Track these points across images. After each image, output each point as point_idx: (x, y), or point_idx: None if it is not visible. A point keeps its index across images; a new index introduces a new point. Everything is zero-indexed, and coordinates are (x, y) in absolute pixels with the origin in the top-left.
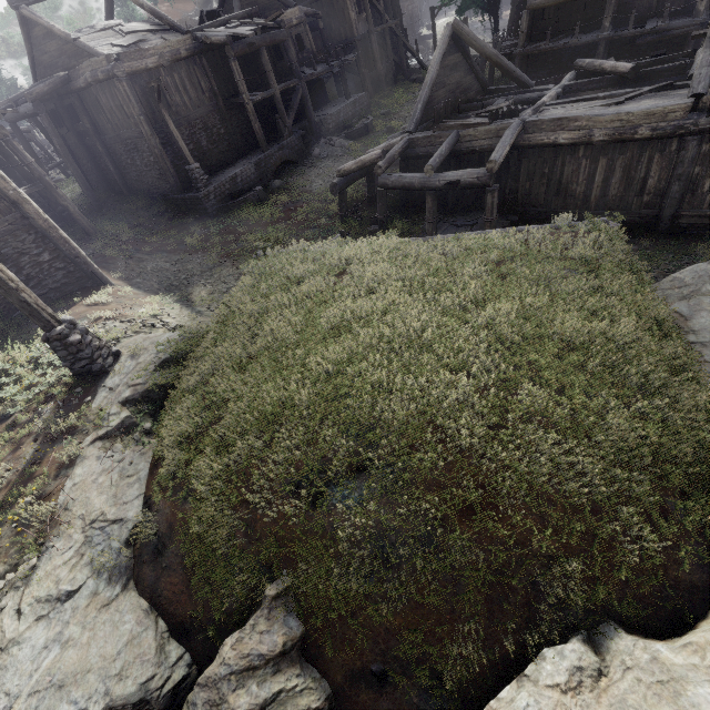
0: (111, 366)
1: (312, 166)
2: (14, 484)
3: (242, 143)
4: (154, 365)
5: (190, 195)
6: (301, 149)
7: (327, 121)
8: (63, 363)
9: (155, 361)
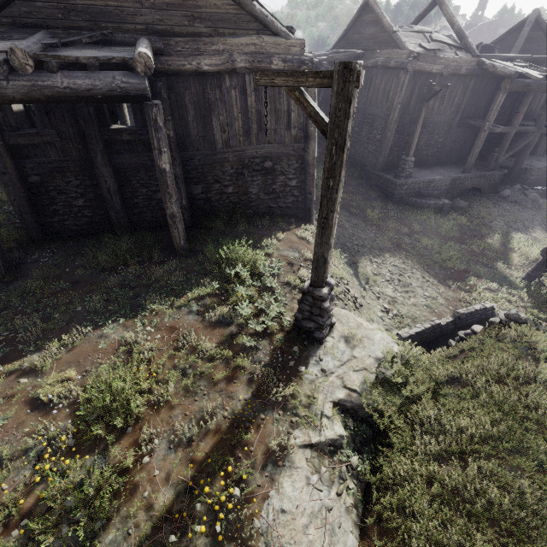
0: (325, 337)
1: (496, 203)
2: (223, 437)
3: (446, 155)
4: (375, 378)
5: (388, 177)
6: (494, 184)
7: (532, 172)
8: (297, 313)
9: (375, 371)
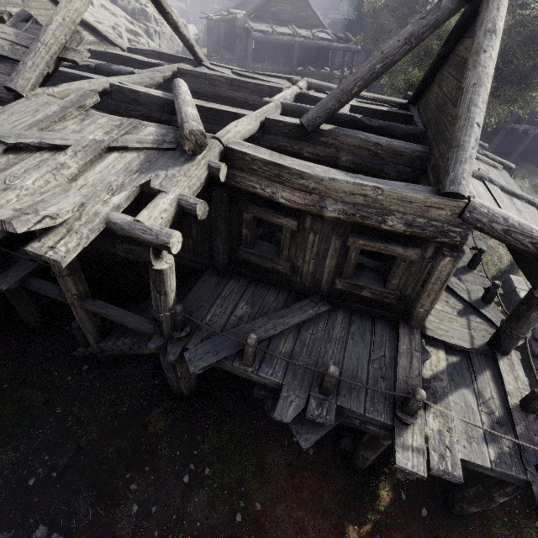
0: None
1: None
2: None
3: None
4: None
5: None
6: None
7: None
8: None
9: None
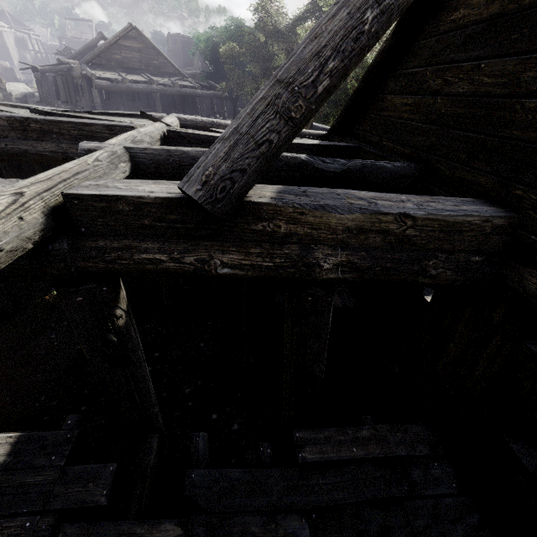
0: None
1: None
2: None
3: None
4: None
5: None
6: None
7: None
8: None
9: None
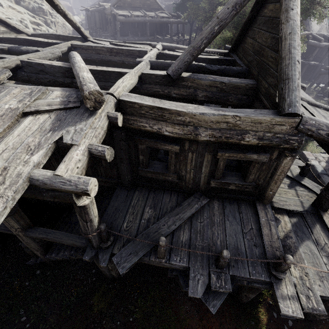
0: None
1: None
2: None
3: None
4: None
5: None
6: None
7: None
8: None
9: None
